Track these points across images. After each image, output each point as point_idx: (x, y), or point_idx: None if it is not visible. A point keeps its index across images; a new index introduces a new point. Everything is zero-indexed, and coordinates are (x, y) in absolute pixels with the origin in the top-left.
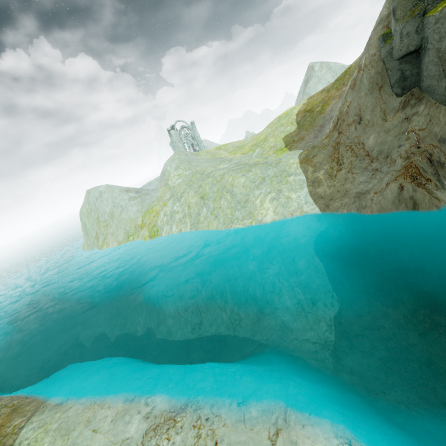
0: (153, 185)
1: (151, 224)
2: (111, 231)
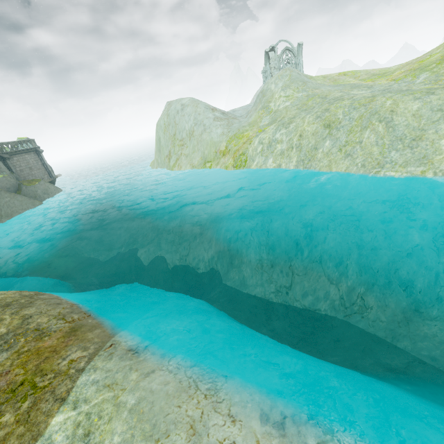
0: (238, 113)
1: (239, 152)
2: (186, 152)
